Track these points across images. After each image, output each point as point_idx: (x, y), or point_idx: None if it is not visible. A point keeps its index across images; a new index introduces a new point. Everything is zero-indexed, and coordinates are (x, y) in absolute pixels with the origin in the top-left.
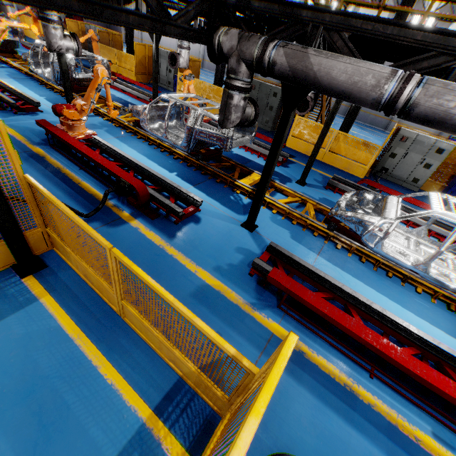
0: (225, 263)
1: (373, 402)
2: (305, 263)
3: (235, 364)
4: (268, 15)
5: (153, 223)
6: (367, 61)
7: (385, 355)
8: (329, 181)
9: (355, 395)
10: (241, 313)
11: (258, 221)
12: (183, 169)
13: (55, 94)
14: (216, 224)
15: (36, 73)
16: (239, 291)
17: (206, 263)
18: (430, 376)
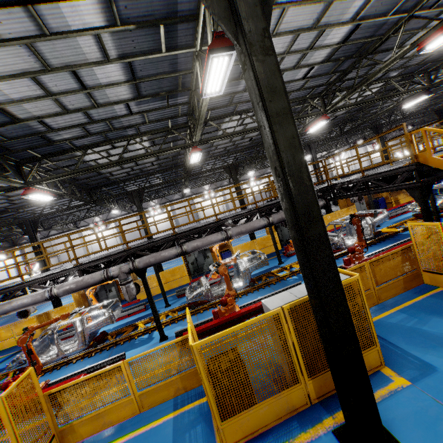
0: None
1: None
2: None
3: None
4: None
5: None
6: None
7: None
8: None
9: None
10: None
11: None
12: (381, 244)
13: (246, 296)
14: None
15: (218, 296)
16: None
17: None
18: None
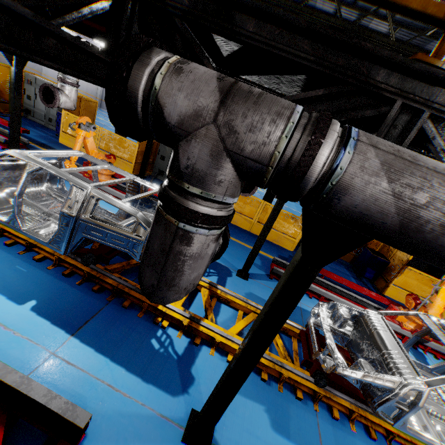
0: None
1: None
2: None
3: None
4: (285, 55)
5: None
6: None
7: None
8: (274, 269)
9: None
10: None
11: None
12: (53, 285)
13: None
14: None
15: None
16: None
17: None
18: None
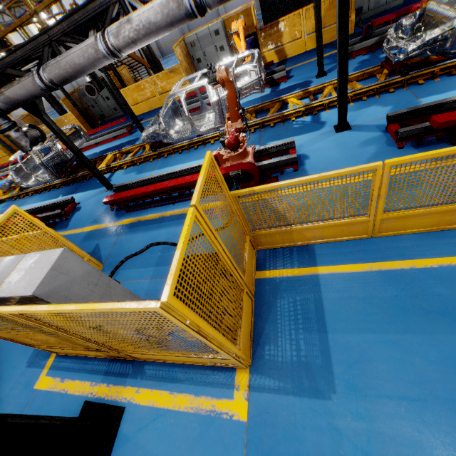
0: (98, 216)
1: (173, 213)
2: (132, 181)
3: (106, 248)
4: None
5: (54, 229)
6: (24, 76)
7: (159, 190)
8: None
9: (164, 217)
10: (108, 229)
11: (116, 181)
12: (65, 190)
13: None
14: (90, 202)
15: None
16: (106, 221)
17: (88, 223)
18: (177, 182)
